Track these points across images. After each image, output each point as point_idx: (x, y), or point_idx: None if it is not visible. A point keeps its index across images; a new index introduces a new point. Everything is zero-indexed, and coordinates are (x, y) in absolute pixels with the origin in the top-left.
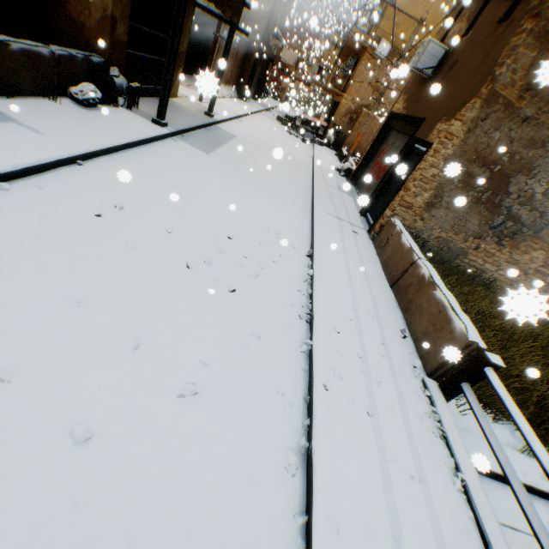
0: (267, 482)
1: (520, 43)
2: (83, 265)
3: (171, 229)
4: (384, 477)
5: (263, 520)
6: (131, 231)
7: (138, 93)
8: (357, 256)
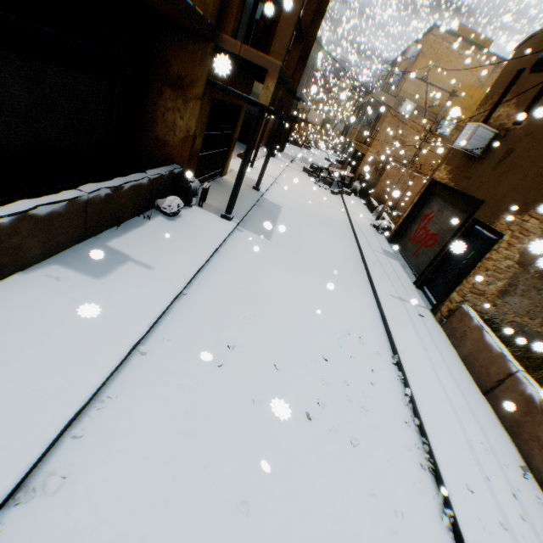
0: None
1: None
2: (230, 445)
3: (280, 366)
4: None
5: None
6: (249, 378)
7: (207, 190)
8: (437, 354)
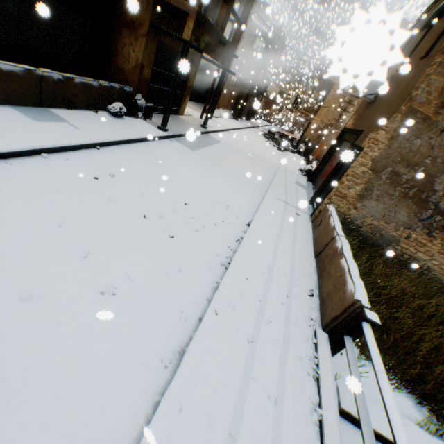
0: (142, 365)
1: (431, 71)
2: (73, 204)
3: (142, 192)
4: (241, 388)
5: (128, 389)
6: (114, 190)
7: (152, 110)
8: (291, 231)
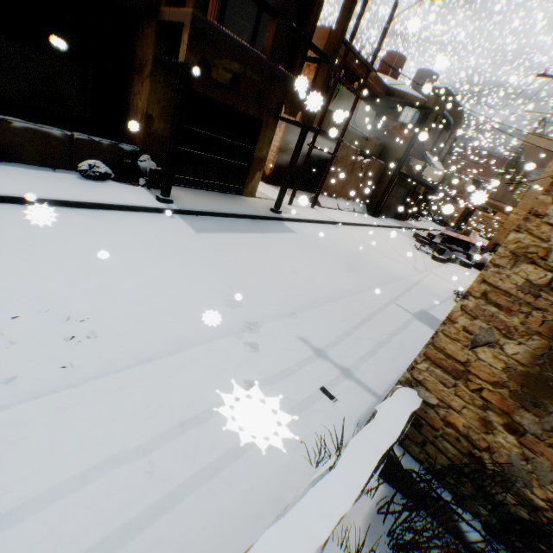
0: None
1: None
2: None
3: None
4: None
5: None
6: None
7: None
8: (206, 455)
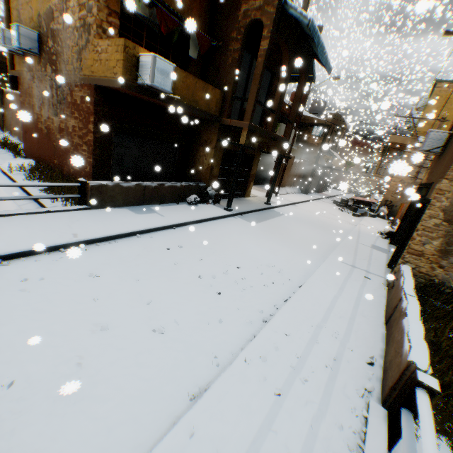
0: (171, 392)
1: None
2: (148, 267)
3: (201, 258)
4: (257, 435)
5: (156, 408)
6: (180, 257)
7: (220, 196)
8: (354, 294)
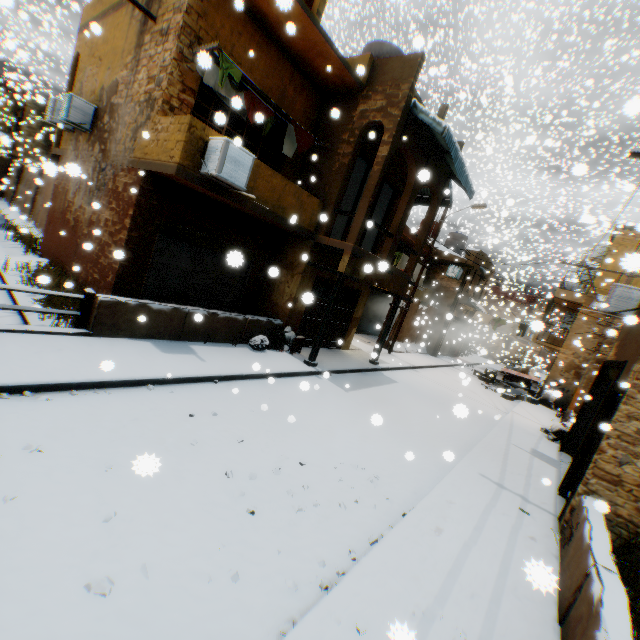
0: None
1: None
2: (143, 444)
3: (241, 438)
4: None
5: None
6: (206, 432)
7: (302, 343)
8: (500, 543)
